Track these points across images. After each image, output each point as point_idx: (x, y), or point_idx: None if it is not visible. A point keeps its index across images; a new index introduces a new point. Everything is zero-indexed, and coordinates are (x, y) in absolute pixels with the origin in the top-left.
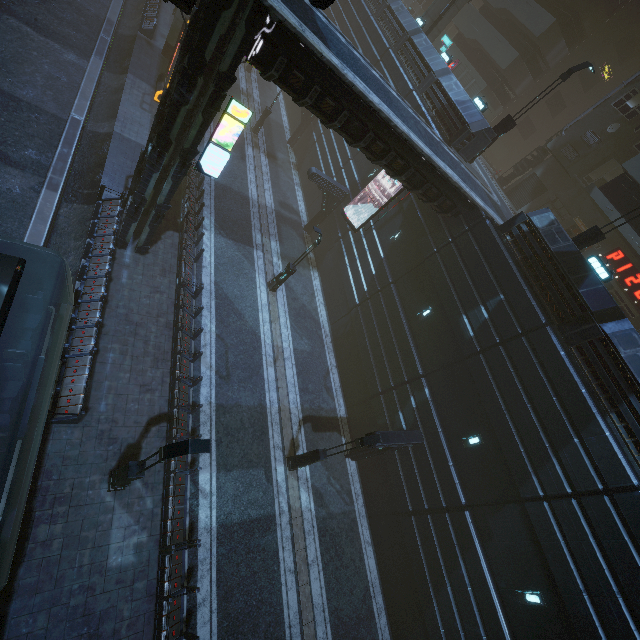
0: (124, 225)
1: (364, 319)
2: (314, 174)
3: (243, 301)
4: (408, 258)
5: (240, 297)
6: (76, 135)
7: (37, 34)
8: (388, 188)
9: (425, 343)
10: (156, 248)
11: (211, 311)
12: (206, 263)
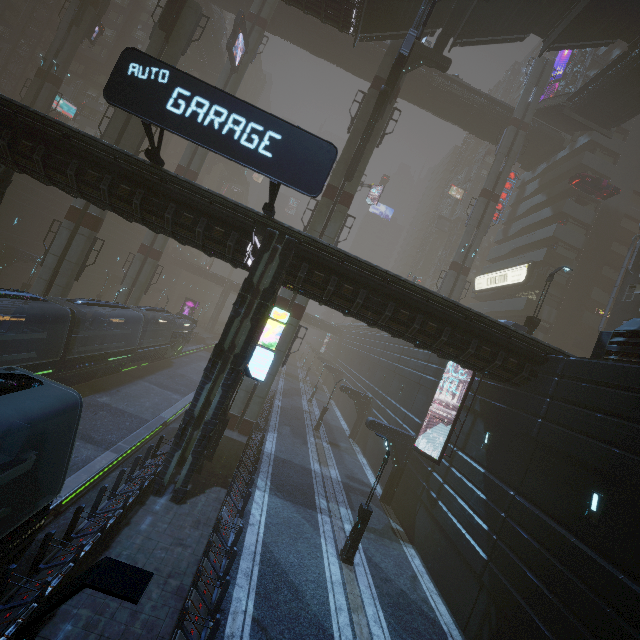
0: (167, 458)
1: (508, 578)
2: (372, 422)
3: (302, 572)
4: (515, 452)
5: (298, 566)
6: (157, 424)
7: (159, 388)
8: (452, 408)
9: (639, 557)
10: (196, 500)
11: (251, 579)
12: (254, 520)
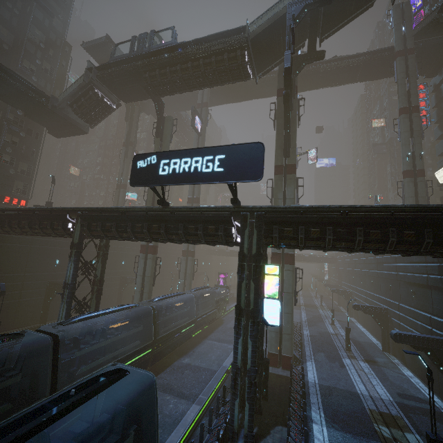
0: (230, 406)
1: None
2: (396, 334)
3: None
4: None
5: None
6: (222, 373)
7: (218, 342)
8: None
9: None
10: (264, 442)
11: None
12: None
